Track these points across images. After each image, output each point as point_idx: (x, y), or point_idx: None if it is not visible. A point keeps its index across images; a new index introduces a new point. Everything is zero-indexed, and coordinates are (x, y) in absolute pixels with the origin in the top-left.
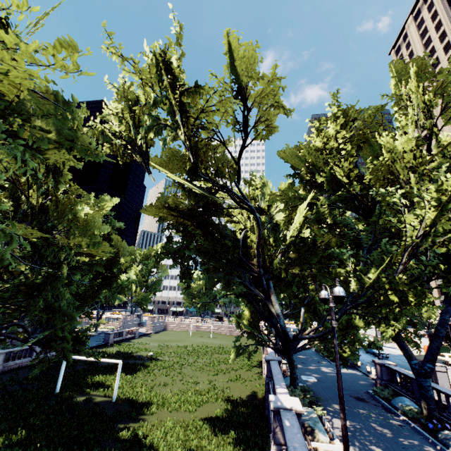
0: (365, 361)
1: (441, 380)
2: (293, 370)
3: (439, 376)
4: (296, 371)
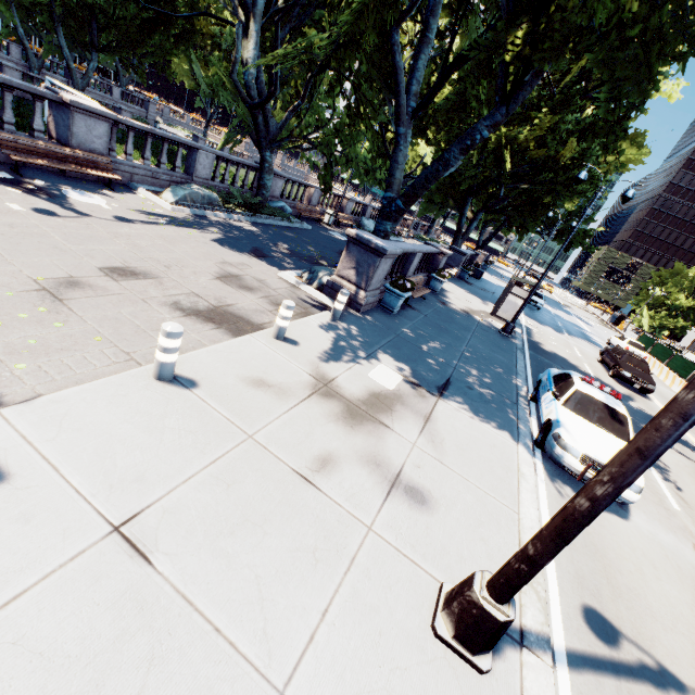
0: (485, 288)
1: (507, 306)
2: (261, 174)
3: (509, 300)
4: (265, 176)
